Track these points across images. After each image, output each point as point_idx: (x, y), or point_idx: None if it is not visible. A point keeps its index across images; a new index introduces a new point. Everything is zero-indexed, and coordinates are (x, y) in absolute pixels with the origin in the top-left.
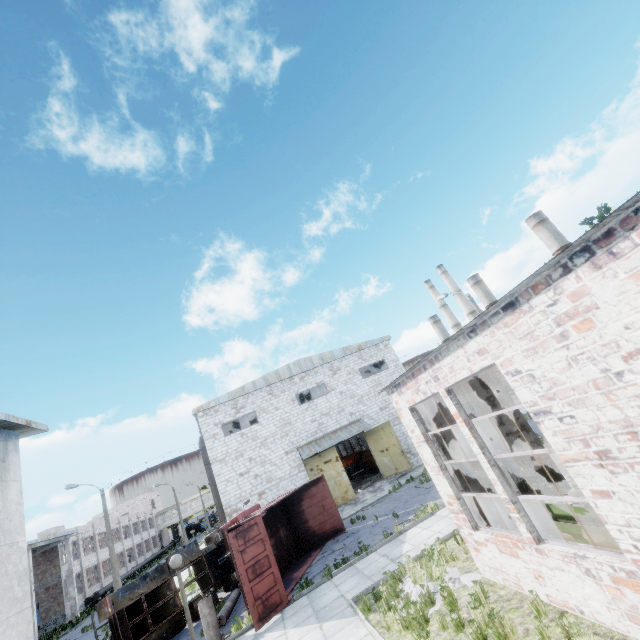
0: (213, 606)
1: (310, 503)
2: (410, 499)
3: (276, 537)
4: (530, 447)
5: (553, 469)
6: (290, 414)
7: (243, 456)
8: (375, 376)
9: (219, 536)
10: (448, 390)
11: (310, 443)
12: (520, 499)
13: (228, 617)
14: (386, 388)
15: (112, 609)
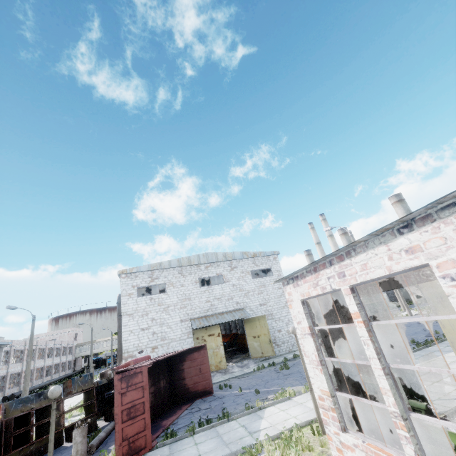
0: (86, 436)
1: (190, 364)
2: (270, 380)
3: (156, 386)
4: (400, 362)
5: (417, 387)
6: (191, 292)
7: (148, 315)
8: (261, 279)
9: (111, 374)
10: (352, 288)
11: (201, 317)
12: (411, 416)
13: (98, 447)
14: (283, 279)
15: (2, 416)
